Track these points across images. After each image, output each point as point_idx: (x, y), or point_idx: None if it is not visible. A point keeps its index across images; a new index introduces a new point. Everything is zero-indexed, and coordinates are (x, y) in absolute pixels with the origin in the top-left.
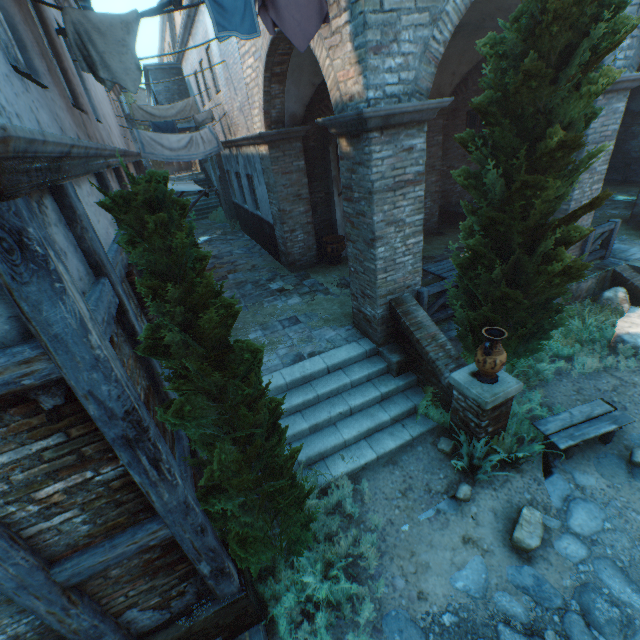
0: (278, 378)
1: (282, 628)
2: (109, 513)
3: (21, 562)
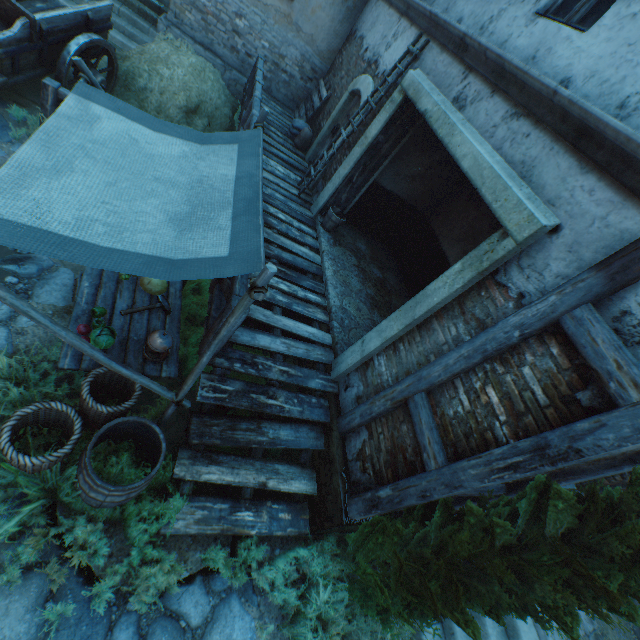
0: (529, 634)
1: (301, 550)
2: (459, 427)
3: (439, 378)
